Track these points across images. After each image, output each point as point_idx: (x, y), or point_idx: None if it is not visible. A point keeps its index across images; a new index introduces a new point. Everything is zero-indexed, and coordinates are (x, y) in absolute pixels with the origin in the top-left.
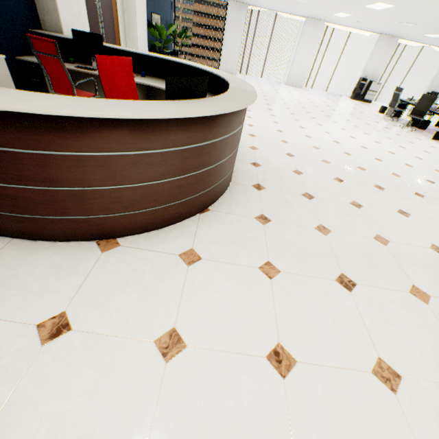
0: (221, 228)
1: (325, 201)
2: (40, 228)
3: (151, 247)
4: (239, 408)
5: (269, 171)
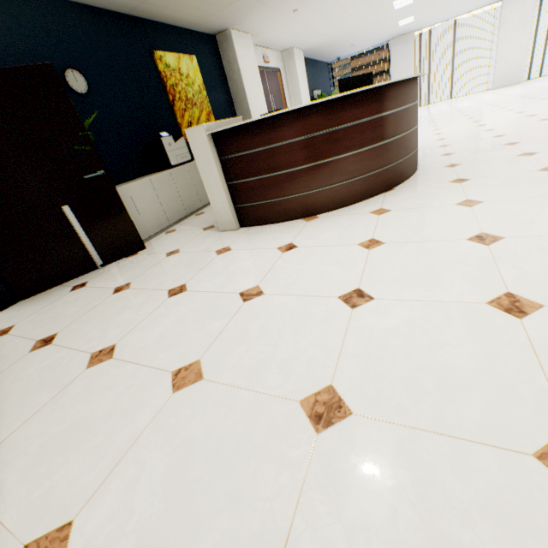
0: (408, 195)
1: None
2: (266, 213)
3: (344, 214)
4: (438, 259)
5: (466, 154)
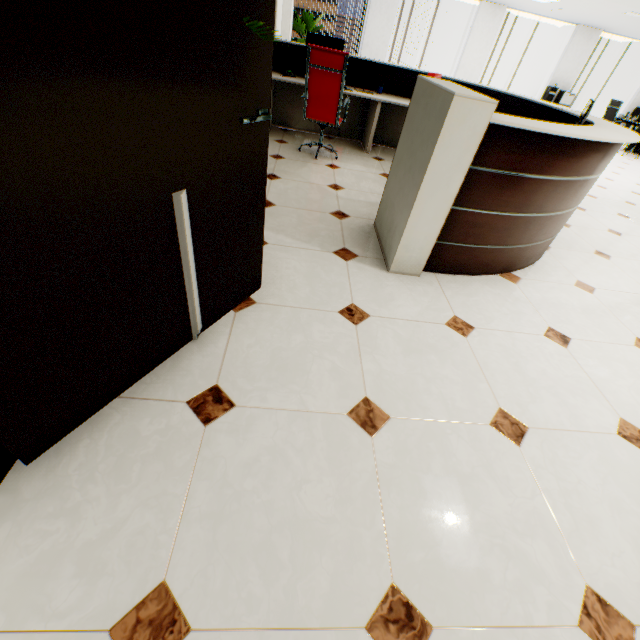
0: (579, 263)
1: (633, 237)
2: (469, 260)
3: (546, 280)
4: None
5: None
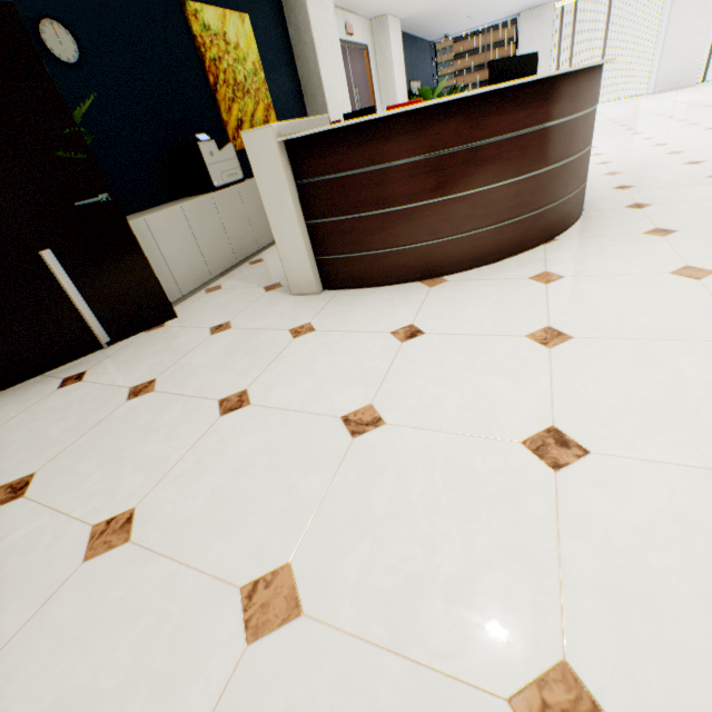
0: (584, 251)
1: None
2: (366, 270)
3: (487, 278)
4: (680, 378)
5: (652, 188)
